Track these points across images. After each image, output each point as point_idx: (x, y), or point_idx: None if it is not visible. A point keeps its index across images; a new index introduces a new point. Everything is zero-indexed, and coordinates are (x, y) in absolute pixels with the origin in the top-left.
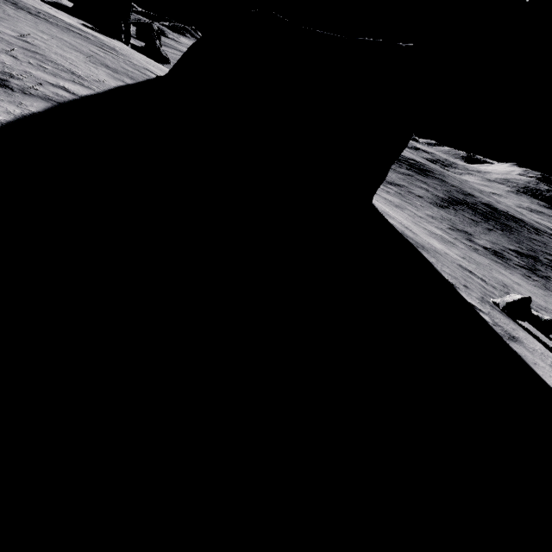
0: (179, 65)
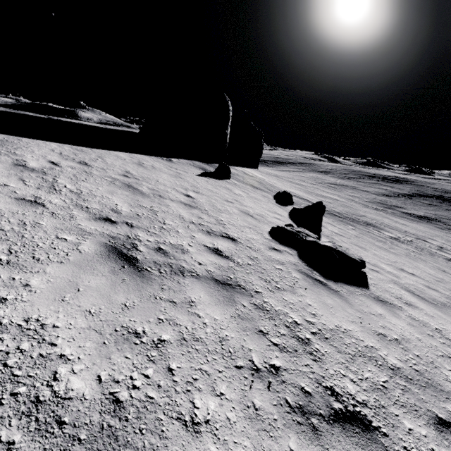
0: None
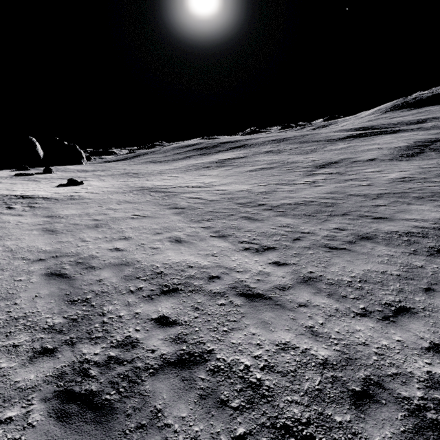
0: None
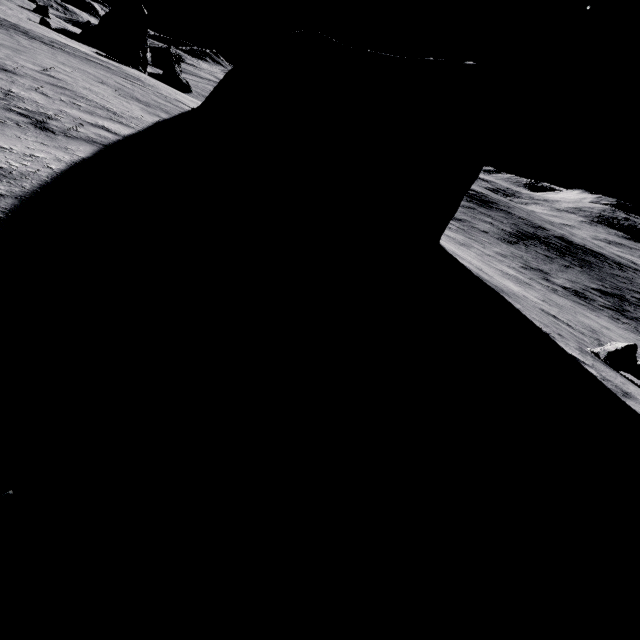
0: (215, 94)
